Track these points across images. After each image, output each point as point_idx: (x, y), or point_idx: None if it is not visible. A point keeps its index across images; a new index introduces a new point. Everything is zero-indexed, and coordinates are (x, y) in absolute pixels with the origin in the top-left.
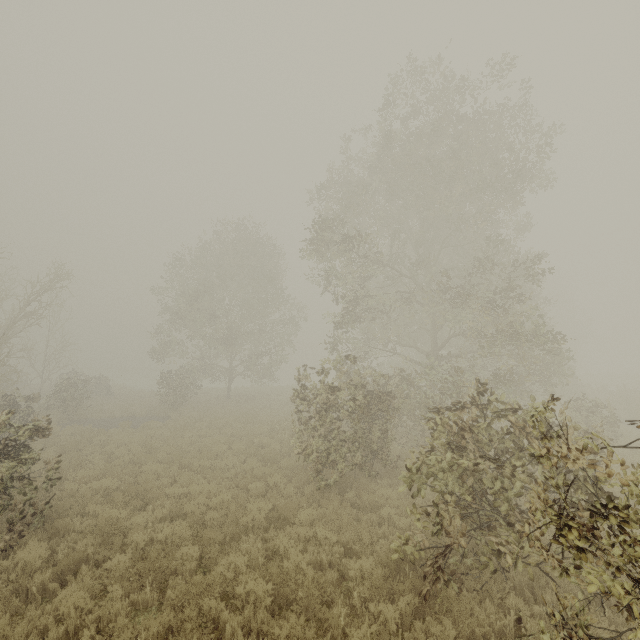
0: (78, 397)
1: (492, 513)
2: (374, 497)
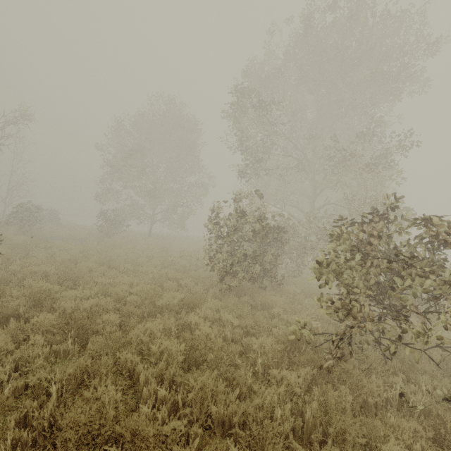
0: (32, 219)
1: (388, 306)
2: (266, 300)
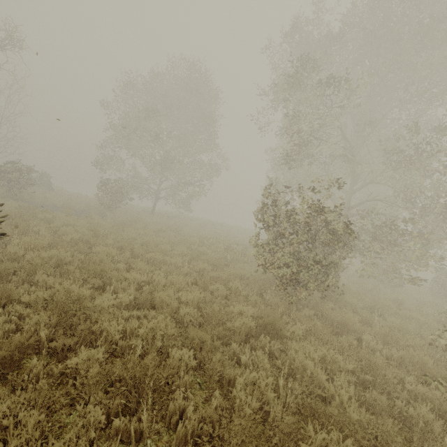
0: (23, 181)
1: None
2: (347, 321)
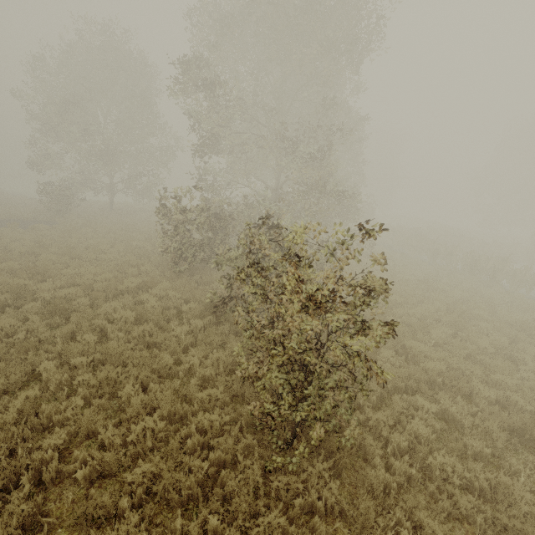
0: None
1: None
2: (210, 278)
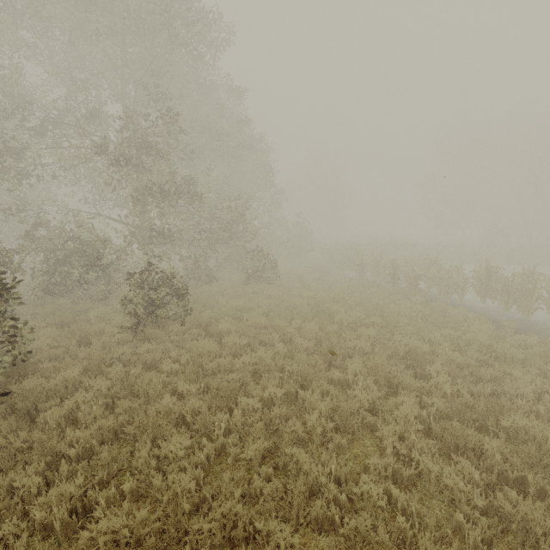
0: None
1: None
2: None
